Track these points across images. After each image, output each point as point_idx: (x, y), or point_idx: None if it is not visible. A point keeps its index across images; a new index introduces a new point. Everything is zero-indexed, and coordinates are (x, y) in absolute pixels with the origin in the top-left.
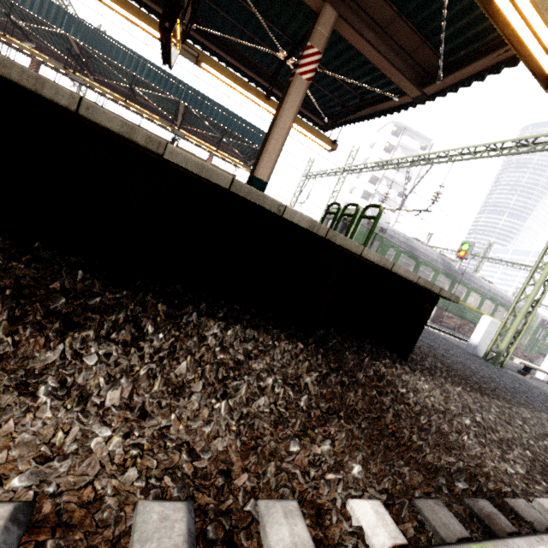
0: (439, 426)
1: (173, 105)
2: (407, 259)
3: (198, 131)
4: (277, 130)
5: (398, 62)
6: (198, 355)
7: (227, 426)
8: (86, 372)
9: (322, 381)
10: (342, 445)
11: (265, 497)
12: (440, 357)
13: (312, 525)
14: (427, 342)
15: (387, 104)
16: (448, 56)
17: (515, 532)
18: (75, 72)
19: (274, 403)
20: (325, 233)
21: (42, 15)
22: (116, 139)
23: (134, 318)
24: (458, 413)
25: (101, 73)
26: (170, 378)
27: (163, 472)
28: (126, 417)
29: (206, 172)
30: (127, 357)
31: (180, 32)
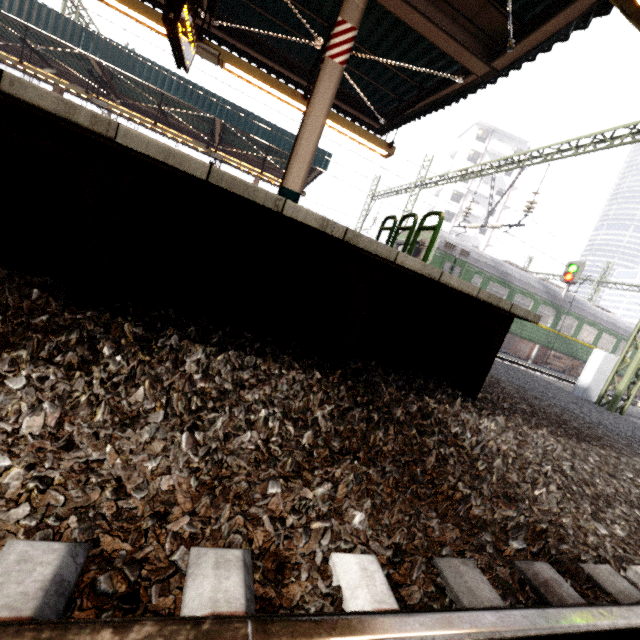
0: (504, 475)
1: (209, 124)
2: (499, 289)
3: (239, 152)
4: (308, 129)
5: (457, 32)
6: (168, 382)
7: (186, 463)
8: (7, 396)
9: (339, 416)
10: (347, 490)
11: (209, 546)
12: (531, 399)
13: (262, 581)
14: (518, 384)
15: (450, 90)
16: (520, 16)
17: (581, 604)
18: (101, 97)
19: (266, 440)
20: (343, 234)
21: (58, 35)
22: (59, 124)
23: (92, 339)
24: (536, 460)
25: (128, 95)
26: (122, 406)
27: (71, 510)
28: (42, 447)
29: (174, 159)
30: (69, 382)
31: (191, 26)
